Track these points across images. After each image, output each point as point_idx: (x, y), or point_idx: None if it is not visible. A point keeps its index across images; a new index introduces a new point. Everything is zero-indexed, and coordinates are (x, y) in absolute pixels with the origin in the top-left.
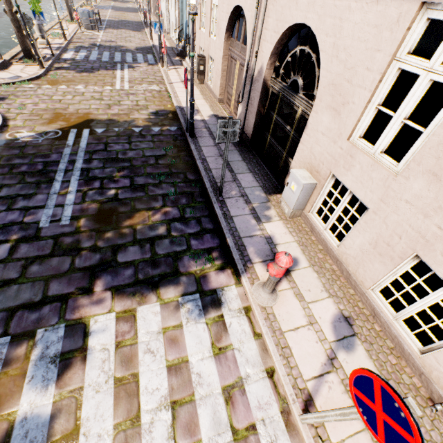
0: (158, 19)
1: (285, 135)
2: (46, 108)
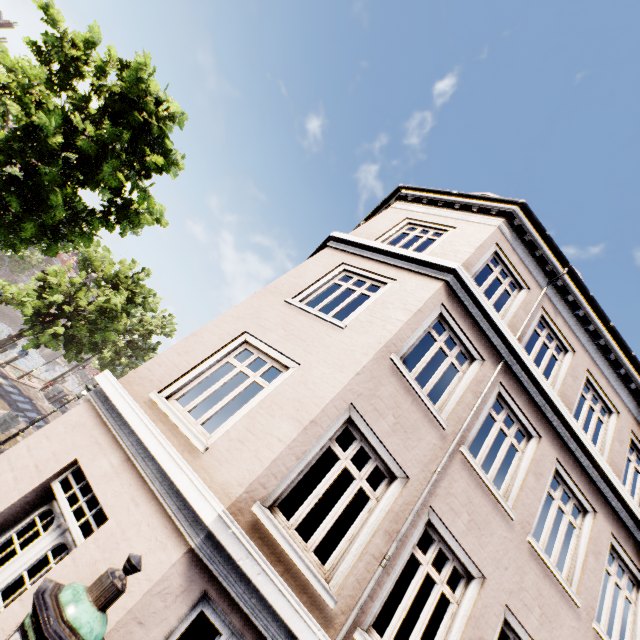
0: None
1: None
2: None
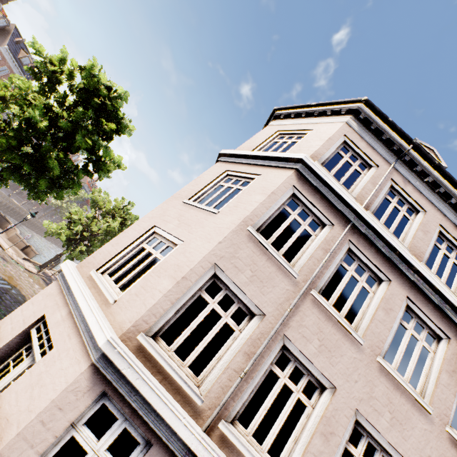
0: None
1: None
2: (13, 274)
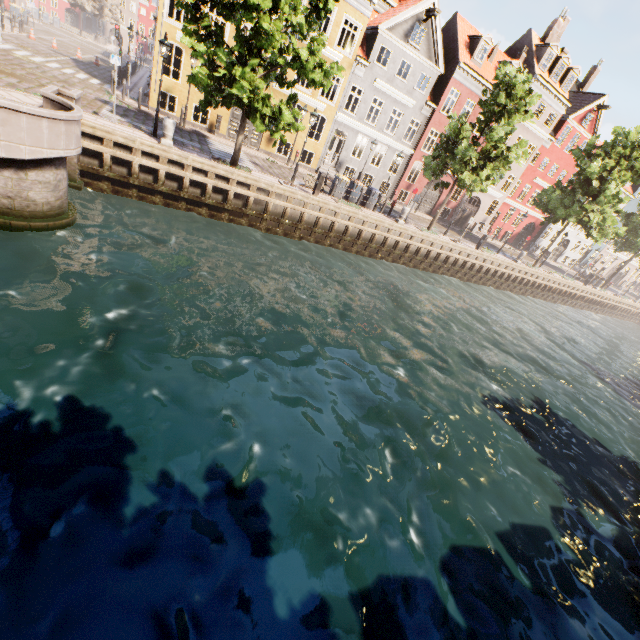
0: (500, 241)
1: (617, 278)
2: None
